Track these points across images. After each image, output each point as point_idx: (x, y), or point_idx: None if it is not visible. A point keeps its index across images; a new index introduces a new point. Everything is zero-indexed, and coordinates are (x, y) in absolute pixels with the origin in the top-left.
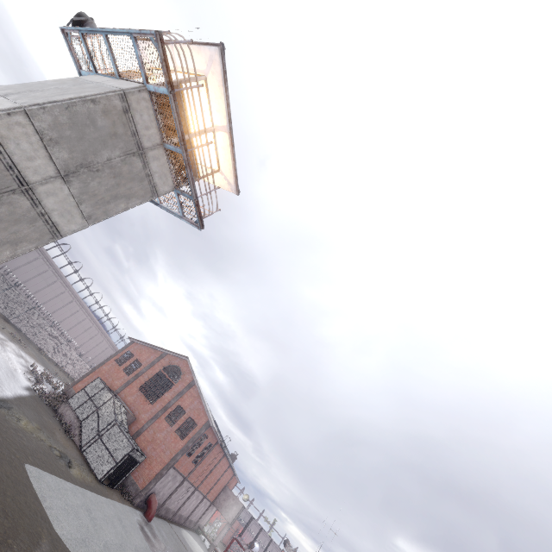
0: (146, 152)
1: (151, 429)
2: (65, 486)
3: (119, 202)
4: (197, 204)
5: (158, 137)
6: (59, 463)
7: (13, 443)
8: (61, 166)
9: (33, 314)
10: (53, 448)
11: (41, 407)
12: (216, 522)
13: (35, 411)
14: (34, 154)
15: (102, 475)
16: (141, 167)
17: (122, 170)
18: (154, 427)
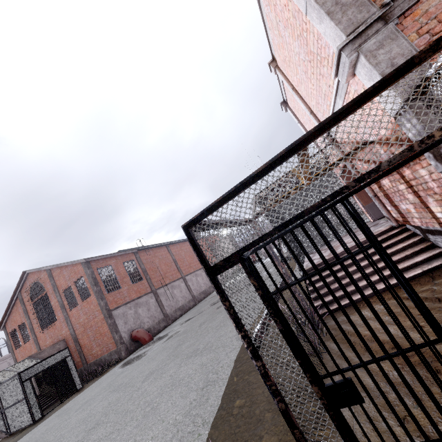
0: None
1: (76, 326)
2: None
3: None
4: None
5: None
6: None
7: None
8: None
9: None
10: None
11: None
12: None
13: None
14: None
15: (31, 418)
16: None
17: None
18: (75, 322)
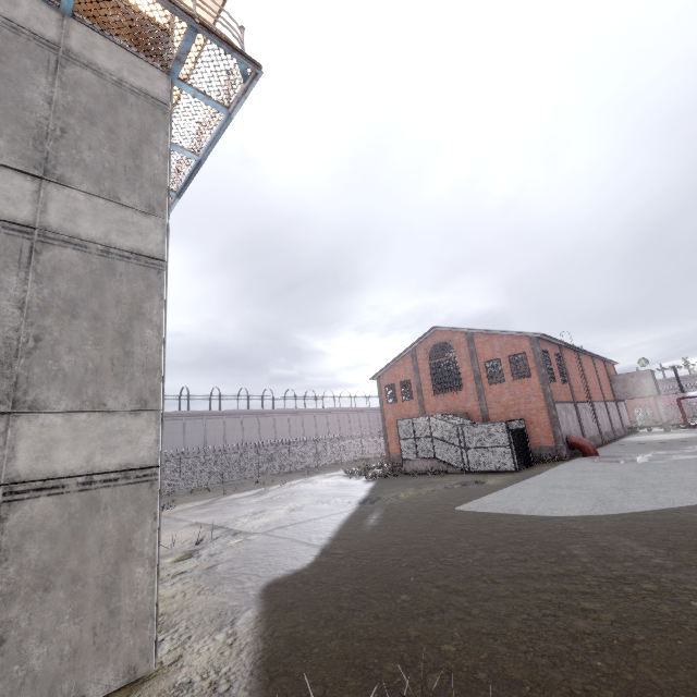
0: (66, 48)
1: (491, 404)
2: (507, 492)
3: (146, 157)
4: (207, 32)
5: (44, 9)
6: (472, 488)
7: (422, 509)
8: (20, 164)
9: (295, 451)
10: (450, 487)
11: (394, 481)
12: (635, 412)
13: (396, 485)
14: None
15: (512, 466)
16: (96, 79)
17: (84, 104)
18: (491, 399)
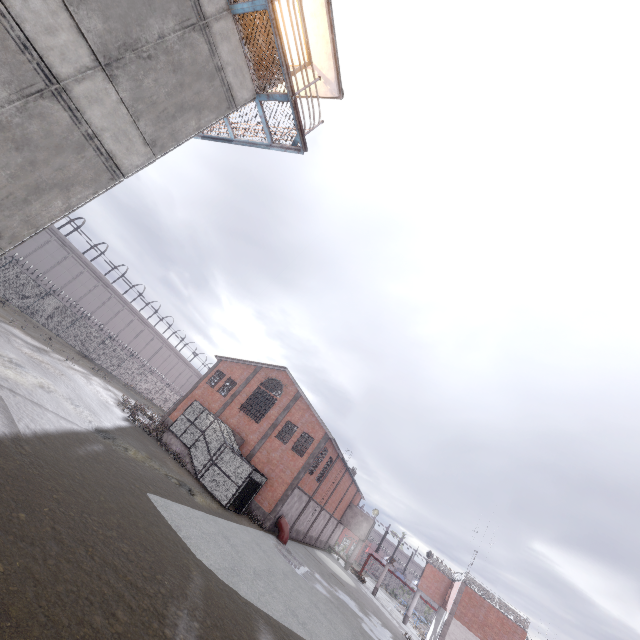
0: (209, 24)
1: (263, 450)
2: (195, 514)
3: (187, 117)
4: (294, 107)
5: None
6: (181, 491)
7: (128, 473)
8: (97, 46)
9: (108, 346)
10: (169, 477)
11: (144, 437)
12: (344, 540)
13: (140, 442)
14: (52, 22)
15: (226, 501)
16: (207, 54)
17: (183, 58)
18: (267, 447)
